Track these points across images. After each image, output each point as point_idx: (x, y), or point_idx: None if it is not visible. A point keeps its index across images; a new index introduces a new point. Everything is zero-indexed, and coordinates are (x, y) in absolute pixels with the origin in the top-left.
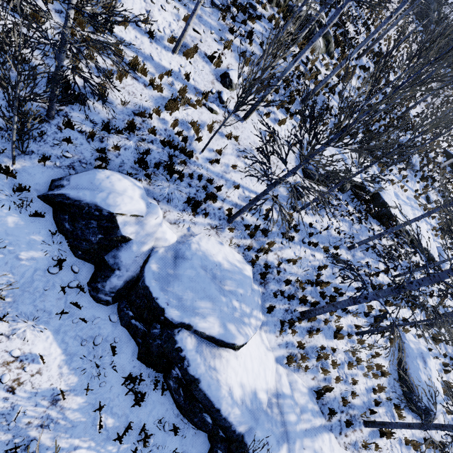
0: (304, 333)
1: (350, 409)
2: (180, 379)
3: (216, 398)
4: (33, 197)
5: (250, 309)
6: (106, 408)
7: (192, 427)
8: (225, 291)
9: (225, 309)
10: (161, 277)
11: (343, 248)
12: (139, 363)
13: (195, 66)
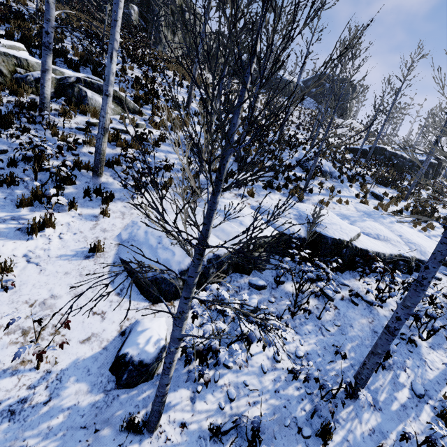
0: None
1: None
2: None
3: None
4: None
5: None
6: None
7: None
8: None
9: None
10: None
11: (341, 405)
12: None
13: None
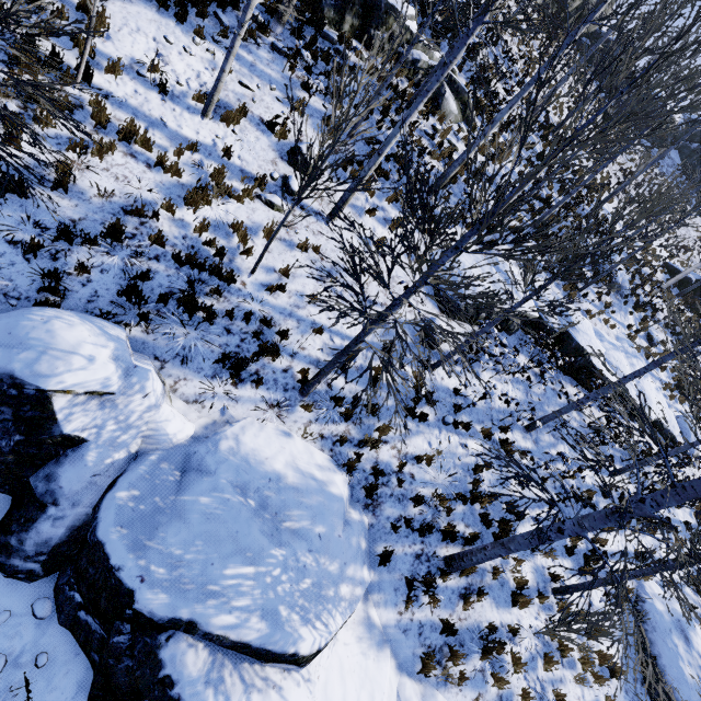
0: (453, 599)
1: None
2: None
3: None
4: None
5: (341, 565)
6: None
7: None
8: (284, 534)
9: (279, 575)
10: (137, 518)
11: (518, 429)
12: None
13: (243, 138)
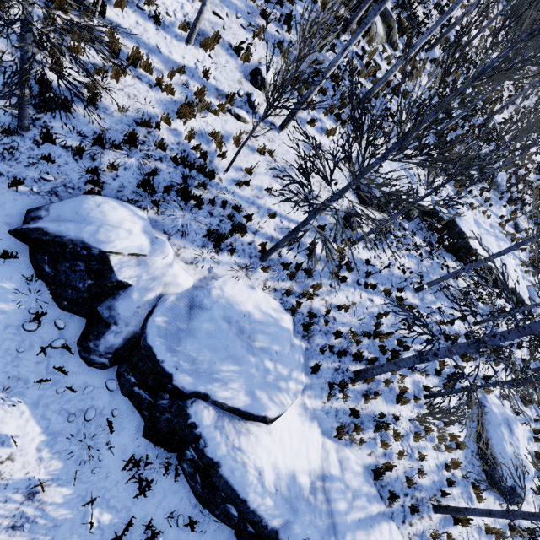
0: (358, 397)
1: (416, 491)
2: (196, 462)
3: (241, 486)
4: (2, 232)
5: (289, 370)
6: (101, 501)
7: (215, 520)
8: (255, 349)
9: (254, 372)
10: (168, 334)
11: (409, 290)
12: (145, 441)
13: (217, 61)
